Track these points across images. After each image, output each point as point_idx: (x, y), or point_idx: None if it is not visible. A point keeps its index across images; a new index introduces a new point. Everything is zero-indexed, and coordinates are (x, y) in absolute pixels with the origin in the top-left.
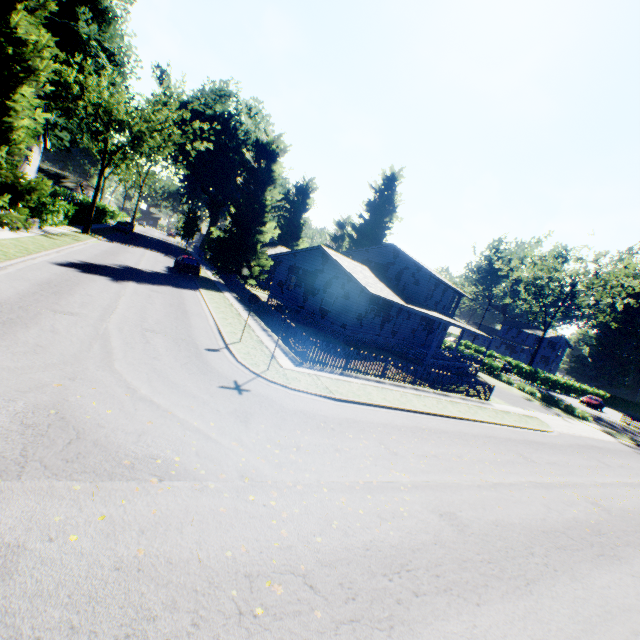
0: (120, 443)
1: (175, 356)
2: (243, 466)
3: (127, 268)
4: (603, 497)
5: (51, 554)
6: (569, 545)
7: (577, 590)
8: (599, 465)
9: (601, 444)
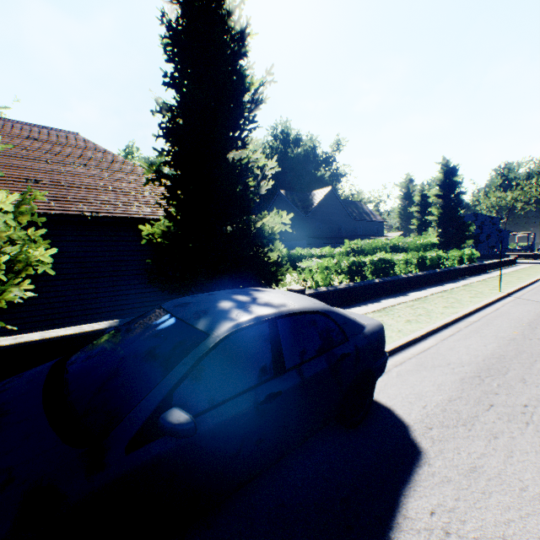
0: None
1: None
2: None
3: None
4: None
5: None
6: None
7: None
8: None
9: None
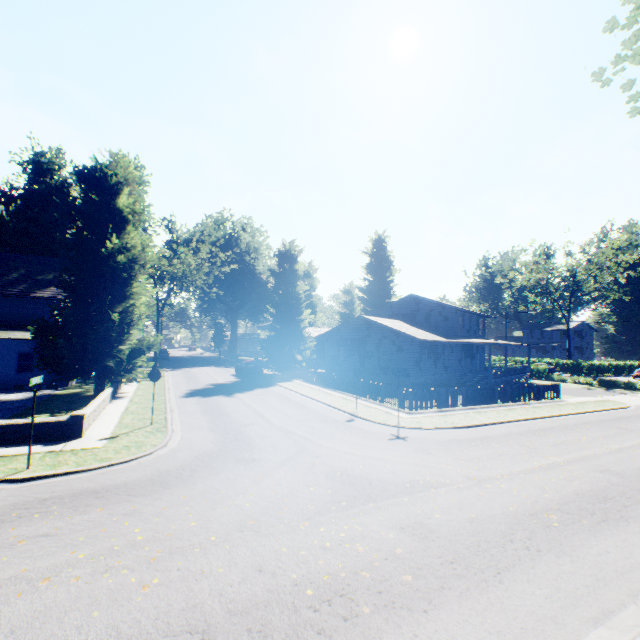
0: (391, 478)
1: (339, 430)
2: (463, 474)
3: (217, 385)
4: None
5: (438, 522)
6: None
7: None
8: None
9: None
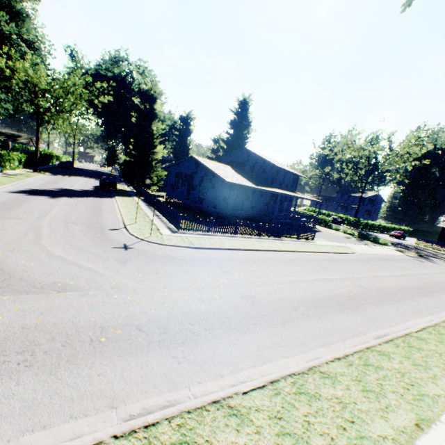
0: (37, 278)
1: (85, 235)
2: (115, 283)
3: (63, 190)
4: (369, 282)
5: None
6: (326, 305)
7: (317, 323)
8: (379, 267)
9: (389, 257)
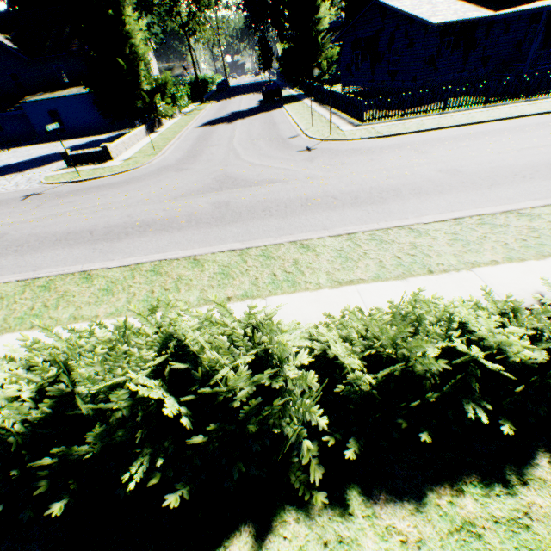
0: (251, 179)
1: (270, 147)
2: (307, 175)
3: (233, 114)
4: None
5: (238, 202)
6: None
7: (542, 183)
8: None
9: None
